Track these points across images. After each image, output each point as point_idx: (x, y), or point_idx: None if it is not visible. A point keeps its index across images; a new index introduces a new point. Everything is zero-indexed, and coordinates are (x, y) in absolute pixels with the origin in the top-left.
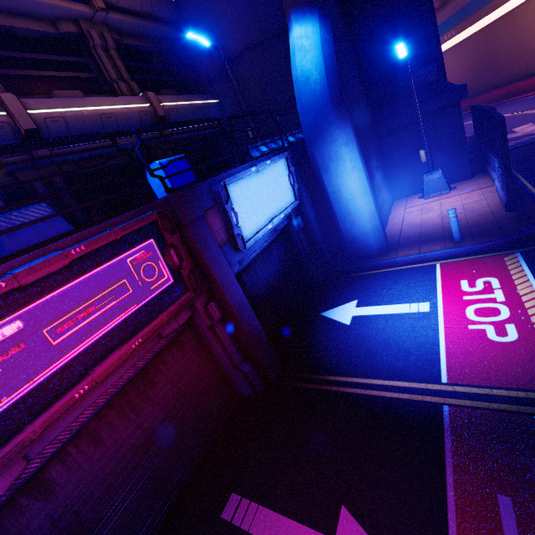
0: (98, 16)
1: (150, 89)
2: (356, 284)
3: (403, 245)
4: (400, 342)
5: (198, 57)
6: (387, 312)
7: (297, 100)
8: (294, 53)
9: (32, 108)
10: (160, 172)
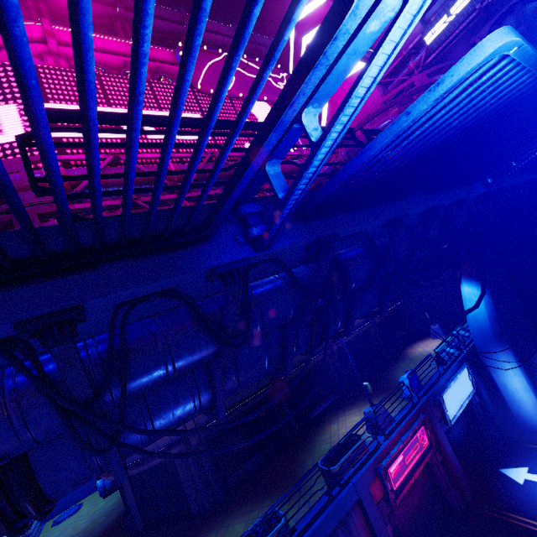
0: None
1: None
2: (527, 454)
3: None
4: None
5: None
6: None
7: (469, 326)
8: (465, 300)
9: None
10: (407, 381)
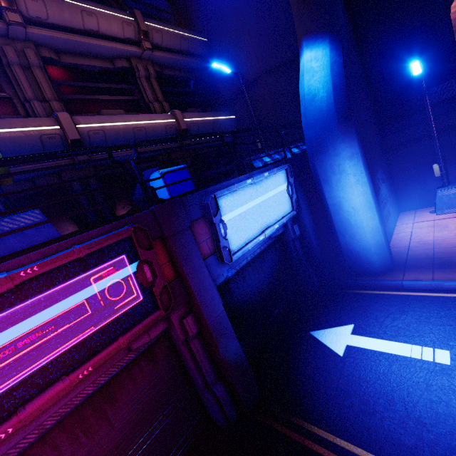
0: (145, 54)
1: (180, 107)
2: (353, 304)
3: (411, 265)
4: (409, 403)
5: (222, 82)
6: (391, 350)
7: (302, 116)
8: (303, 74)
9: (80, 123)
10: (160, 181)
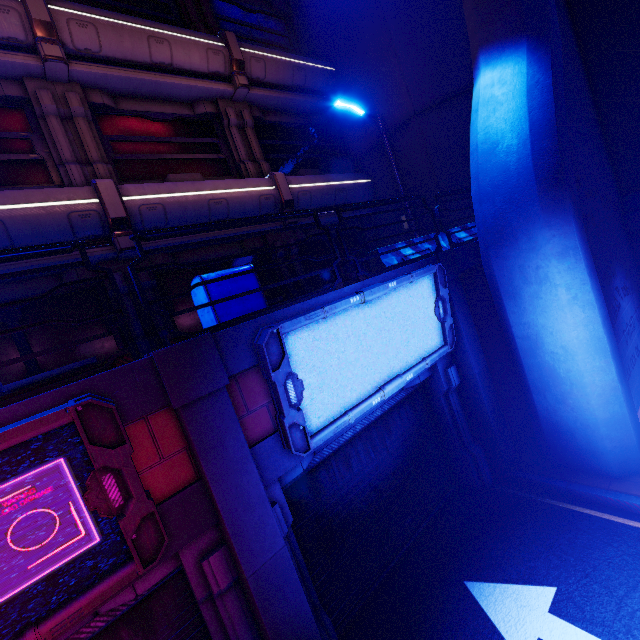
0: (238, 93)
1: (288, 168)
2: (557, 534)
3: None
4: None
5: (353, 130)
6: None
7: (472, 179)
8: (477, 109)
9: (129, 194)
10: (203, 293)
